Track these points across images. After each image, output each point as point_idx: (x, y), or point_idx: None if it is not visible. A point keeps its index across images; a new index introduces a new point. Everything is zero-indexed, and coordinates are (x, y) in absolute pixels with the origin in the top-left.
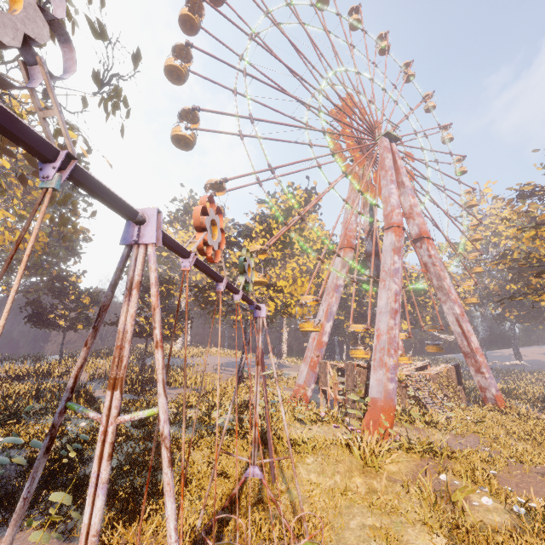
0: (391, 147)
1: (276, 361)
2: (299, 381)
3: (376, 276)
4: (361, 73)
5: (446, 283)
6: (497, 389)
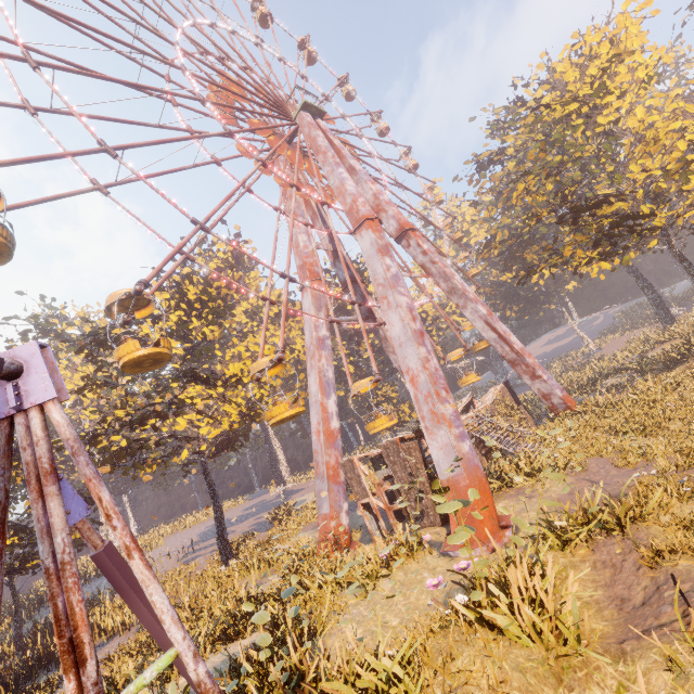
0: (318, 125)
1: (279, 490)
2: (321, 509)
3: (367, 310)
4: (236, 32)
5: (457, 280)
6: (561, 389)
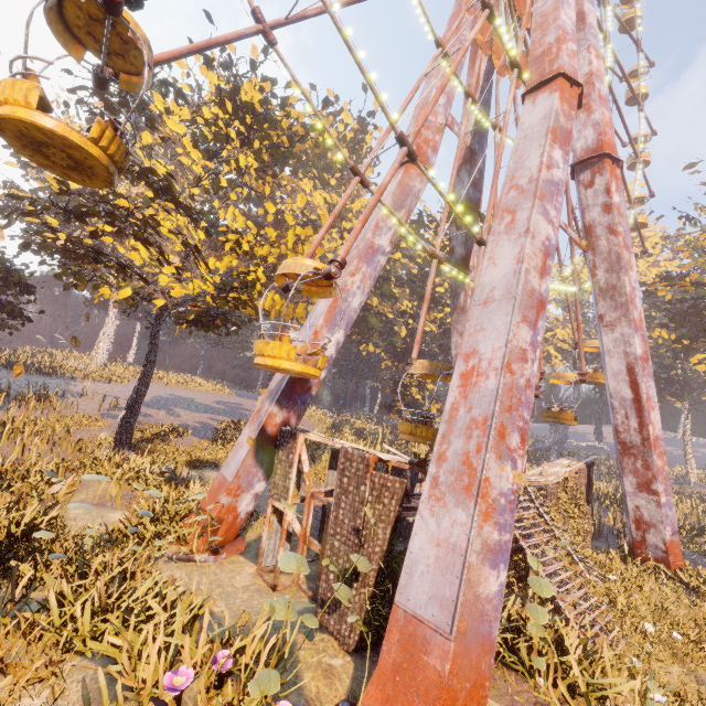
0: None
1: None
2: (226, 469)
3: (463, 257)
4: None
5: (630, 279)
6: (675, 530)
